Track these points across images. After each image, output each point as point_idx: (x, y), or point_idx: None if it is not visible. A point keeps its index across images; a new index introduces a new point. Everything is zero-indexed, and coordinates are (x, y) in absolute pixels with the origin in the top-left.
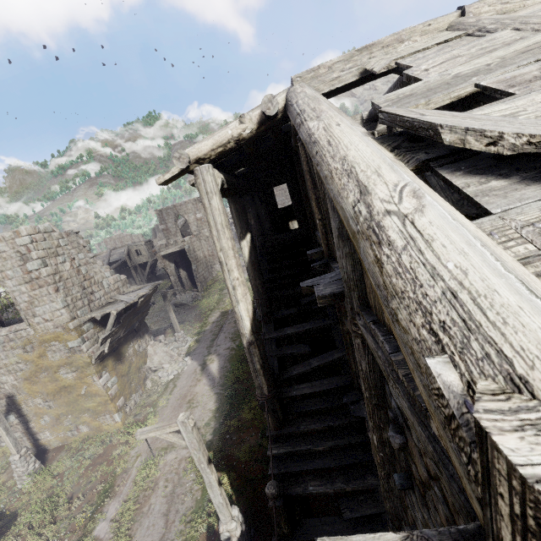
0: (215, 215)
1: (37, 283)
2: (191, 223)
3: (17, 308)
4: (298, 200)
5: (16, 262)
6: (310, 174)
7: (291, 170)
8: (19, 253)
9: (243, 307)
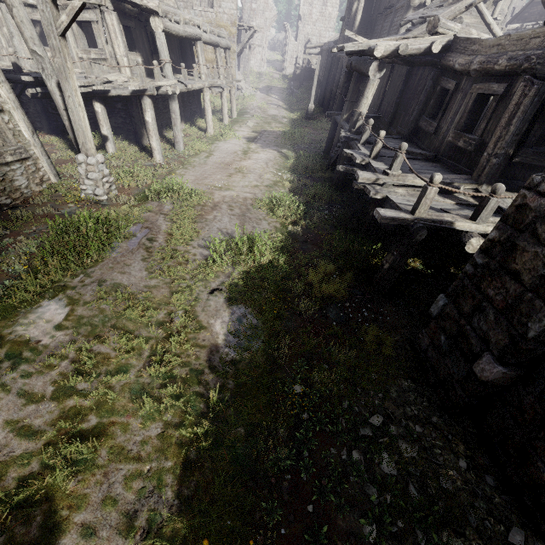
0: None
1: None
2: (245, 10)
3: None
4: (372, 1)
5: None
6: None
7: None
8: None
9: (359, 17)
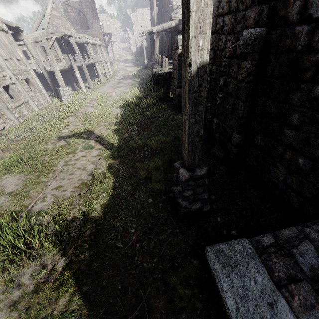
0: (155, 3)
1: (95, 18)
2: (104, 26)
3: (88, 24)
4: (161, 9)
5: (90, 10)
6: (166, 0)
7: (160, 2)
8: (92, 7)
9: (156, 18)
